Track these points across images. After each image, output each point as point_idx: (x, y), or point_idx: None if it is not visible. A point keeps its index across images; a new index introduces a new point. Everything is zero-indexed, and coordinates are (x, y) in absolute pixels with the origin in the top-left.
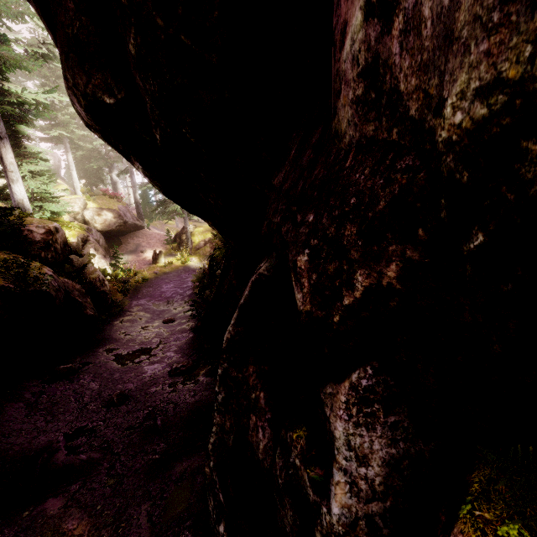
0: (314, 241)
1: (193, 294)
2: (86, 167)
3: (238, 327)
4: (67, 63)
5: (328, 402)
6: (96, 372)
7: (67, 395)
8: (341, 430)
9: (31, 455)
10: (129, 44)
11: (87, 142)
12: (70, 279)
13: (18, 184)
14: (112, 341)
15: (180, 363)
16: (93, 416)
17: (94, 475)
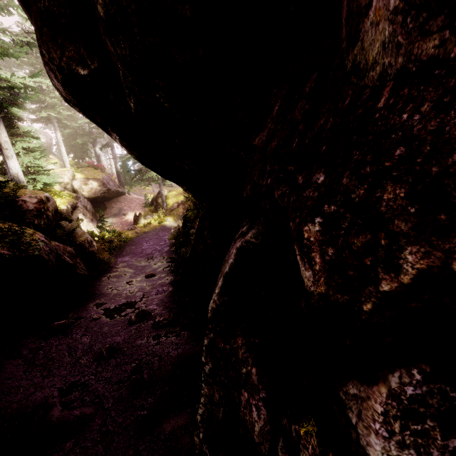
0: (329, 207)
1: (170, 251)
2: (73, 143)
3: (224, 297)
4: (41, 38)
5: (353, 405)
6: (88, 327)
7: (61, 350)
8: (378, 450)
9: (28, 412)
10: (97, 5)
11: (73, 121)
12: (61, 243)
13: (13, 160)
14: (101, 295)
15: (162, 316)
16: (85, 370)
17: (87, 432)
